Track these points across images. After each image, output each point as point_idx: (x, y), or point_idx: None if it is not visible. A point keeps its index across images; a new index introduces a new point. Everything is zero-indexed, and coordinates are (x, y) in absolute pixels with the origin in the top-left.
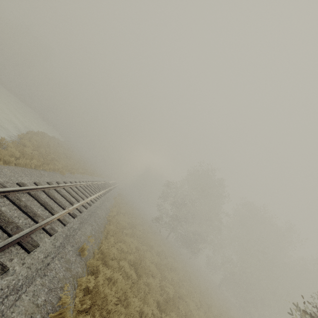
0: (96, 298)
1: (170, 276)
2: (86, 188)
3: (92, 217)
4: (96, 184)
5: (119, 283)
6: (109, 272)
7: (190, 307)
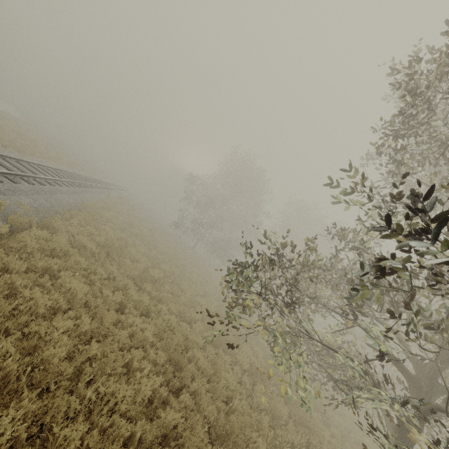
0: (10, 241)
1: (171, 270)
2: (45, 171)
3: (42, 195)
4: (73, 175)
5: (56, 241)
6: (44, 232)
7: (185, 291)
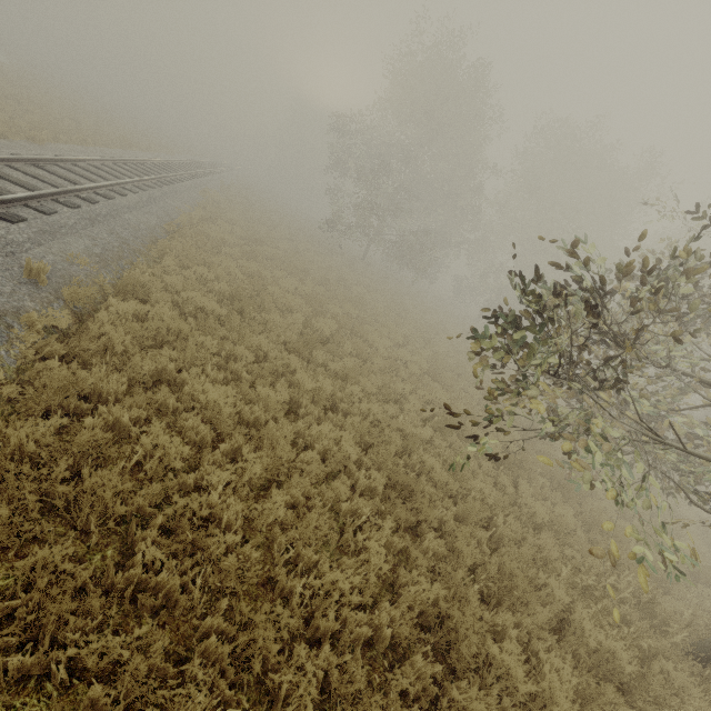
0: (83, 341)
1: (344, 310)
2: (87, 171)
3: (102, 225)
4: (135, 165)
5: (155, 317)
6: (129, 304)
7: (375, 346)
